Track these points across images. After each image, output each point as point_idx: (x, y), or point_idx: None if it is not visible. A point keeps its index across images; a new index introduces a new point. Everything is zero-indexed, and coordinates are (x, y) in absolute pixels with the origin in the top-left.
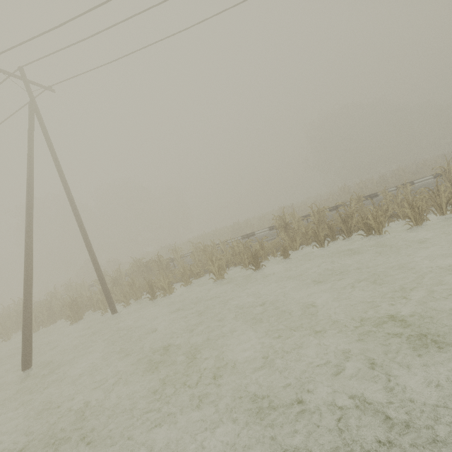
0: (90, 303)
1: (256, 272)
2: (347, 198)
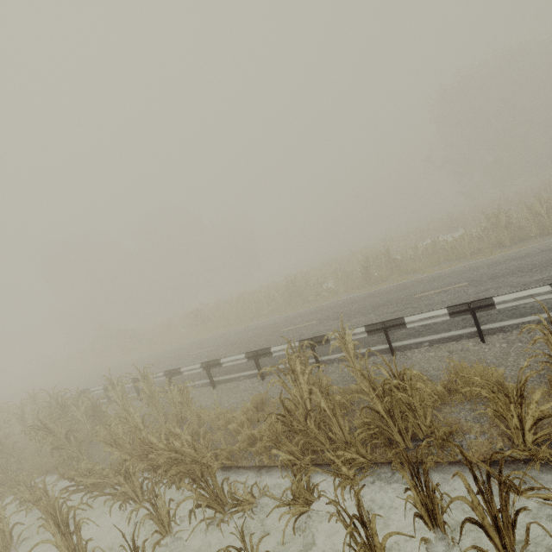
0: None
1: None
2: (504, 238)
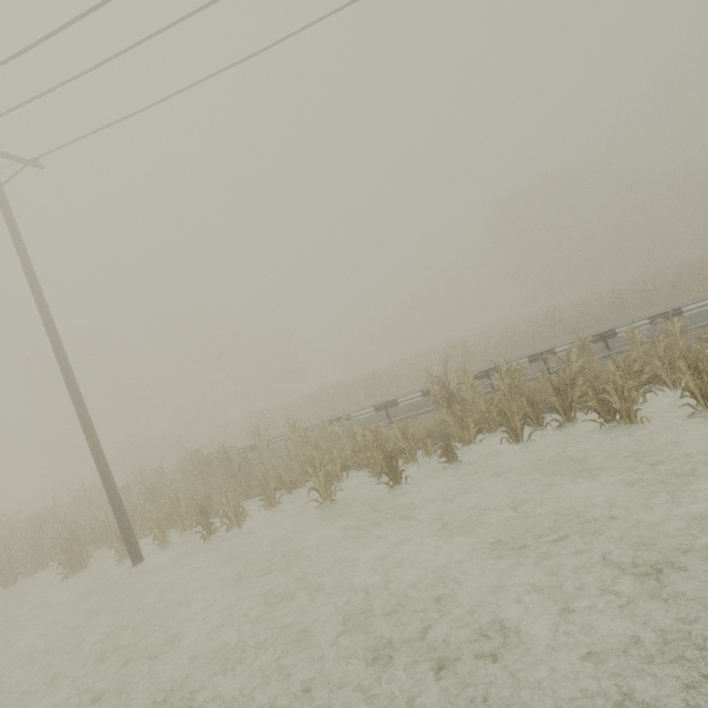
0: (104, 534)
1: (394, 491)
2: (559, 331)
